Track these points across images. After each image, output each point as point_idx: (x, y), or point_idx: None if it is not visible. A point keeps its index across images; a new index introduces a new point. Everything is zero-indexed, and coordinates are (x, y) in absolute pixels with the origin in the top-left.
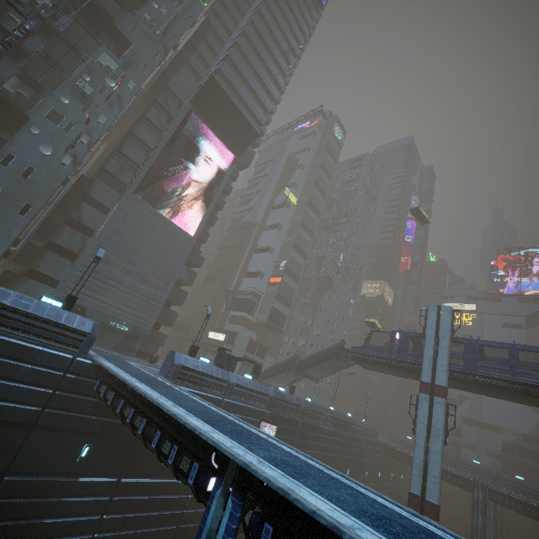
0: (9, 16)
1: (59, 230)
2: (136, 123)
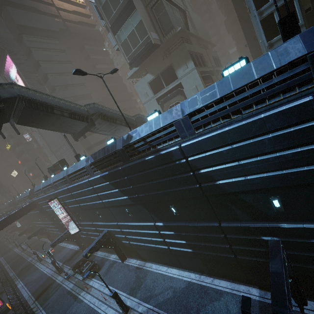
0: None
1: None
2: None
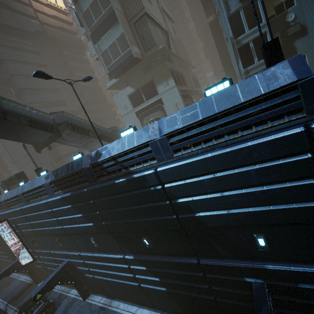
0: None
1: None
2: None
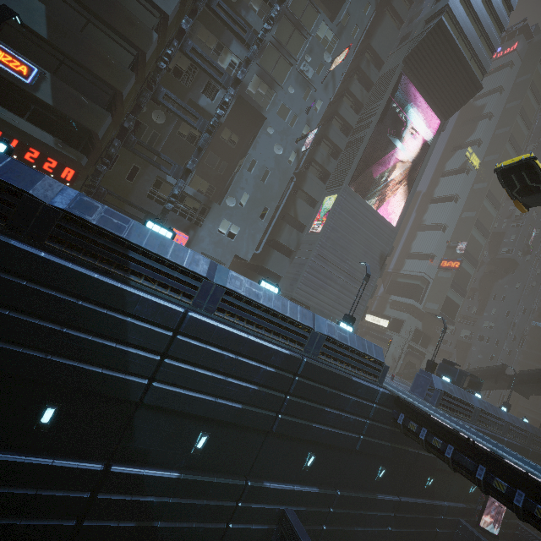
0: (249, 6)
1: (281, 229)
2: (340, 100)
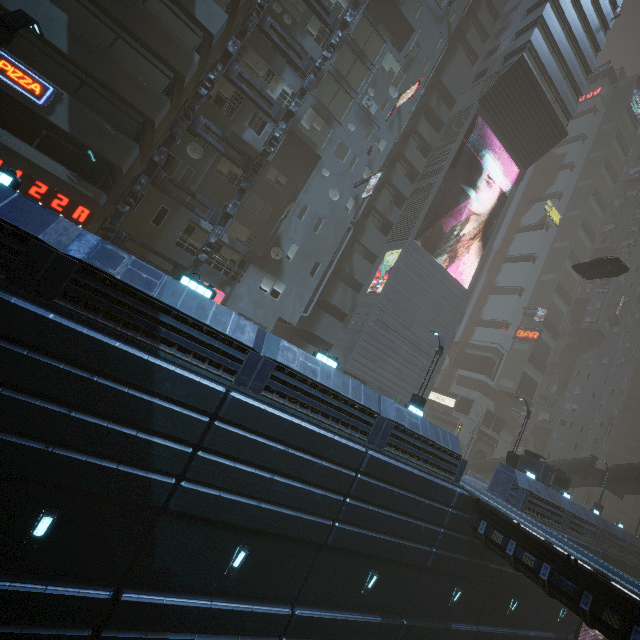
0: (306, 30)
1: (334, 287)
2: (406, 141)
